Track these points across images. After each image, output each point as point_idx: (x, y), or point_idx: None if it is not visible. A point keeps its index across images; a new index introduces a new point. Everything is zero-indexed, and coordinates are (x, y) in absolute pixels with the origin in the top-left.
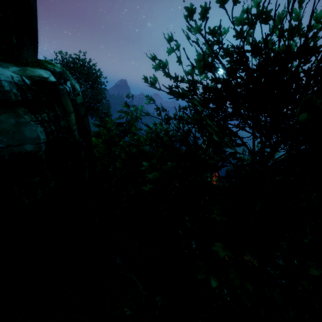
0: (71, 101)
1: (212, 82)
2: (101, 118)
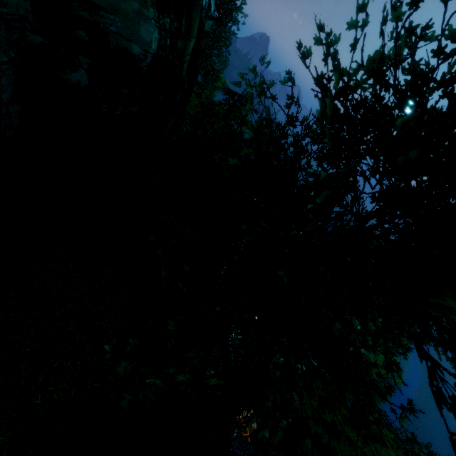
0: (199, 22)
1: (372, 98)
2: (207, 75)
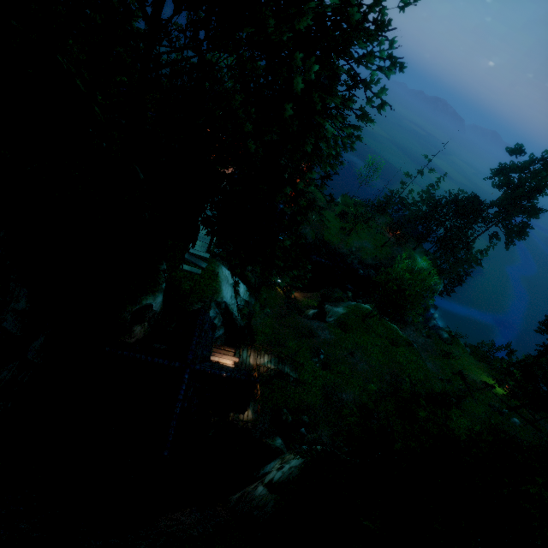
0: None
1: None
2: None
